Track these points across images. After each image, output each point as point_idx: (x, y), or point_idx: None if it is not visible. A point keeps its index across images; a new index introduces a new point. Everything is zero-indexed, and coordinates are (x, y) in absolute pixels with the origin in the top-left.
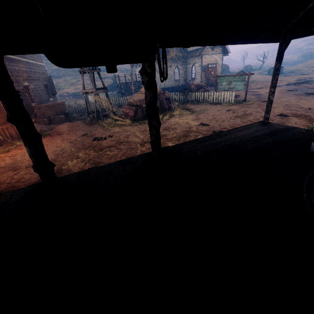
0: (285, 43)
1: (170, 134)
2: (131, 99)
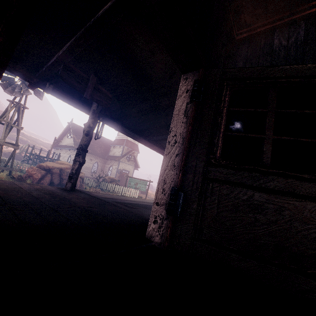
0: None
1: None
2: (45, 163)
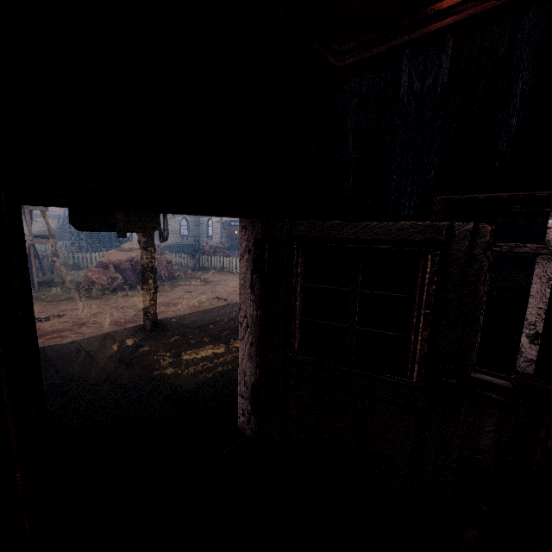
0: None
1: (171, 311)
2: (105, 258)
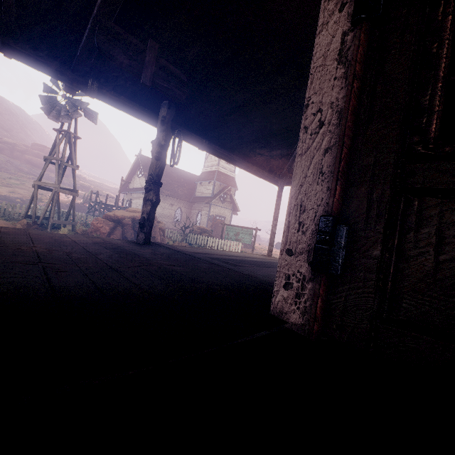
0: (283, 183)
1: None
2: (112, 212)
